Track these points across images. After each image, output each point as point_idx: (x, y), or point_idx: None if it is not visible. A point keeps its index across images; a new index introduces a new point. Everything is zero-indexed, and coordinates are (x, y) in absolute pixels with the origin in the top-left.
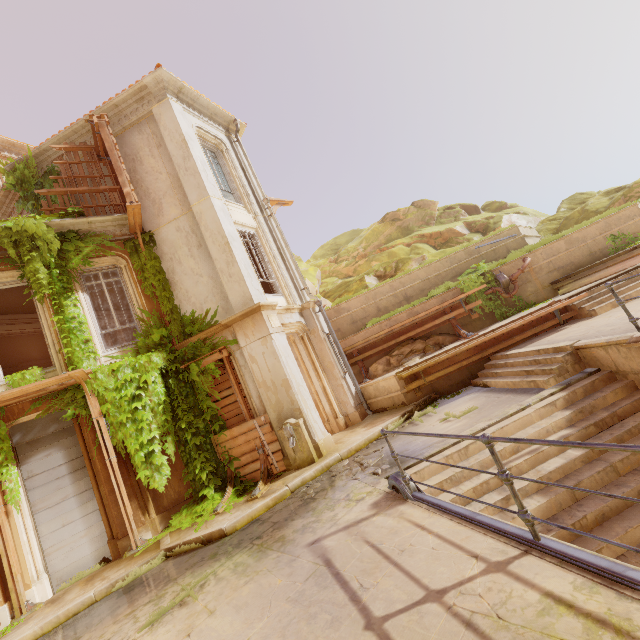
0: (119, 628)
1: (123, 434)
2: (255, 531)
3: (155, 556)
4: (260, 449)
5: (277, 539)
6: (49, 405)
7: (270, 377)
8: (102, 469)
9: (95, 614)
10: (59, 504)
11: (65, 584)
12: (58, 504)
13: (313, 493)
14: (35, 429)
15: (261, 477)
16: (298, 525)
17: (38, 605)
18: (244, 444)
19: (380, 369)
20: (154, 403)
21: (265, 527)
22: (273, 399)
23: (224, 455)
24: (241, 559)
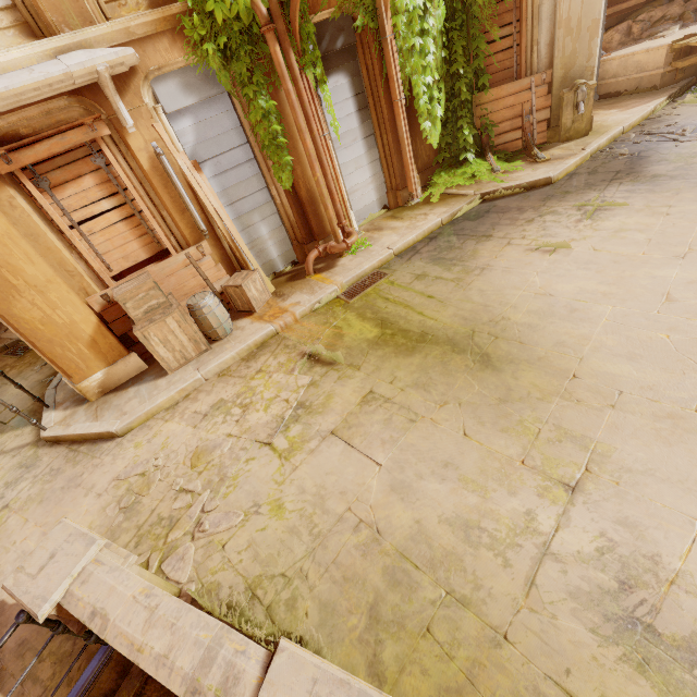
0: (541, 226)
1: (412, 68)
2: (595, 178)
3: (473, 199)
4: (528, 116)
5: (653, 177)
6: (340, 0)
7: (579, 13)
8: (387, 112)
9: (467, 229)
10: (351, 146)
11: (364, 222)
12: (350, 146)
13: (634, 154)
14: (324, 39)
15: (533, 145)
16: (666, 168)
17: (361, 232)
18: (509, 108)
19: (616, 40)
20: (436, 29)
21: (606, 175)
22: (568, 49)
23: (483, 120)
24: (625, 189)
